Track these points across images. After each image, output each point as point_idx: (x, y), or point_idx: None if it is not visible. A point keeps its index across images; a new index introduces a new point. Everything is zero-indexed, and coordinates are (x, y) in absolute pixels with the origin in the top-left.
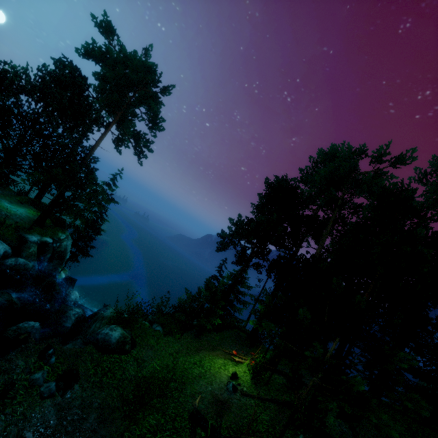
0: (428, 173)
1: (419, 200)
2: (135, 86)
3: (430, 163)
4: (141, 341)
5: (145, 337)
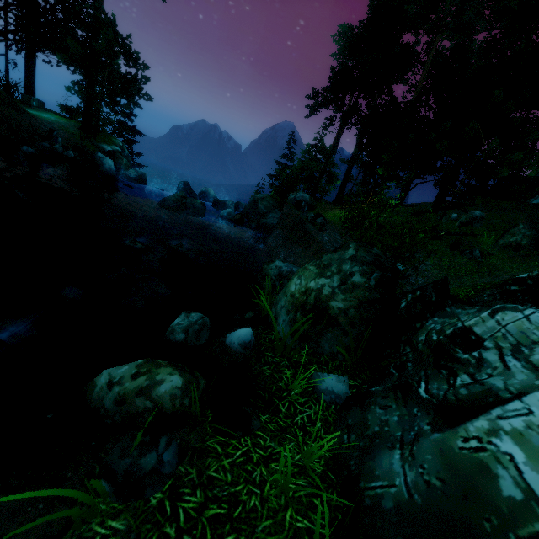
0: None
1: None
2: None
3: None
4: None
5: None
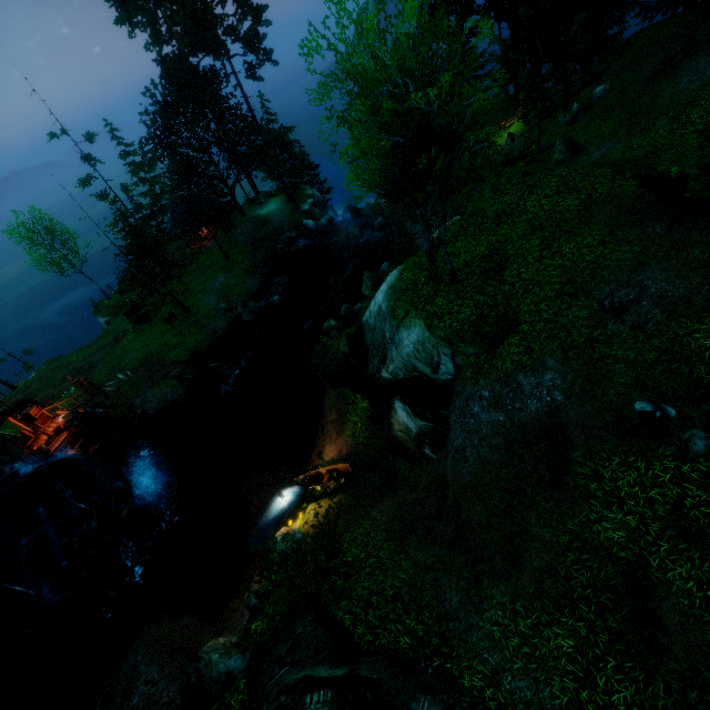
0: None
1: None
2: None
3: None
4: None
5: None
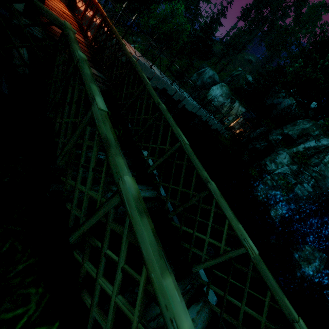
0: None
1: None
2: None
3: None
4: None
5: None
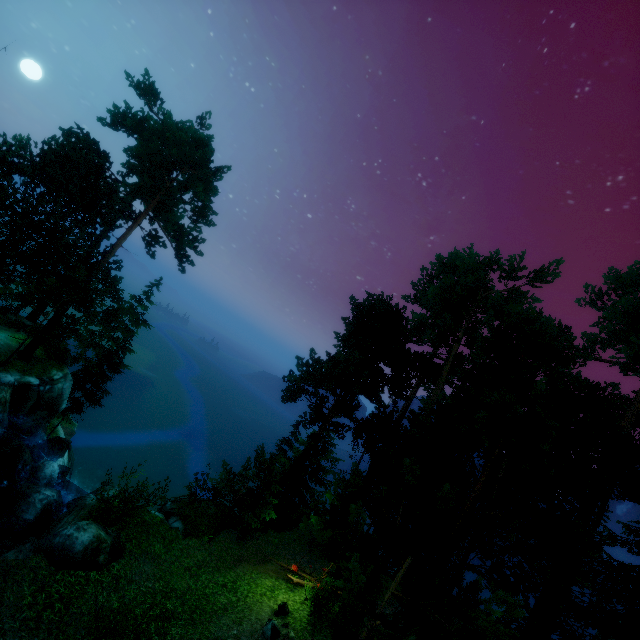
0: (604, 293)
1: (591, 333)
2: (179, 166)
3: (606, 278)
4: (135, 546)
5: (145, 540)
